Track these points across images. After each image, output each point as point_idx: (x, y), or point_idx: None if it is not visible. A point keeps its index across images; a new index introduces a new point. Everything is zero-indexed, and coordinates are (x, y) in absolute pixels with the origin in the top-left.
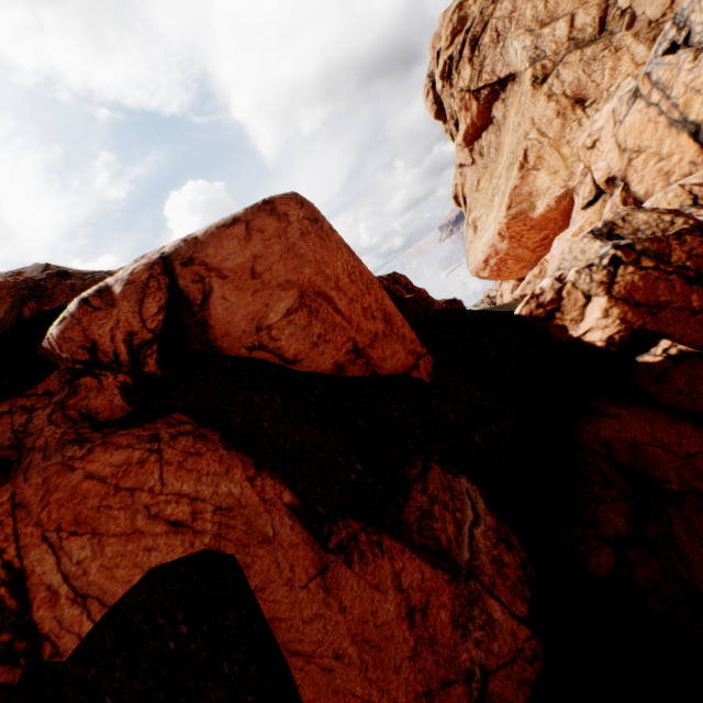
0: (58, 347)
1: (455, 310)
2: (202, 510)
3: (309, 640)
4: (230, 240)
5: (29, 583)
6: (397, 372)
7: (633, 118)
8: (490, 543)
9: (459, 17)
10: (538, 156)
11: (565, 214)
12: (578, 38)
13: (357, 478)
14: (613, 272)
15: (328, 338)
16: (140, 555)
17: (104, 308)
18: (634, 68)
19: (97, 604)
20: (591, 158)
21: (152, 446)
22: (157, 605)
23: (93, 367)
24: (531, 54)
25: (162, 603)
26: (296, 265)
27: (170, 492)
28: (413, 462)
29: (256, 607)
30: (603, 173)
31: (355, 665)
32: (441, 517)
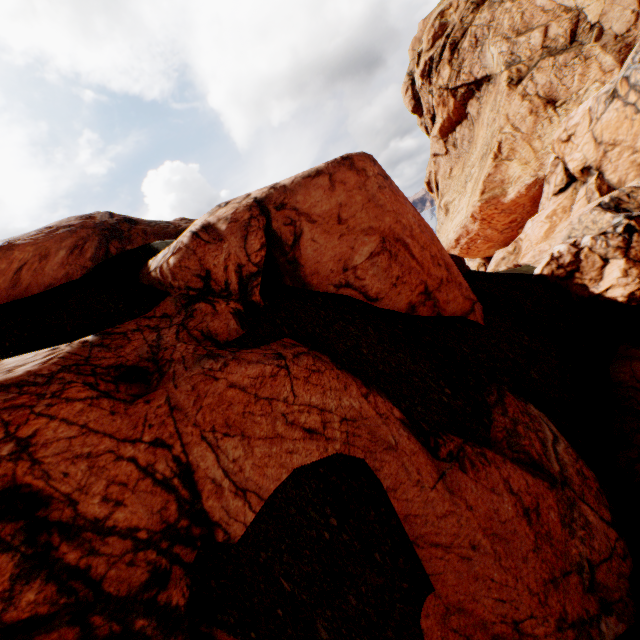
0: (171, 276)
1: (474, 271)
2: (330, 420)
3: (445, 533)
4: (315, 189)
5: (195, 476)
6: (456, 315)
7: (610, 115)
8: (572, 458)
9: (441, 23)
10: (511, 148)
11: (533, 200)
12: (551, 47)
13: (448, 400)
14: (628, 239)
15: (405, 280)
16: (283, 457)
17: (213, 242)
18: (601, 75)
19: (255, 498)
20: (565, 150)
21: (279, 362)
22: (306, 501)
23: (206, 294)
24: (507, 59)
25: (309, 499)
26: (376, 214)
27: (301, 403)
28: (489, 390)
29: (391, 505)
30: (579, 162)
31: (489, 554)
32: (526, 436)
